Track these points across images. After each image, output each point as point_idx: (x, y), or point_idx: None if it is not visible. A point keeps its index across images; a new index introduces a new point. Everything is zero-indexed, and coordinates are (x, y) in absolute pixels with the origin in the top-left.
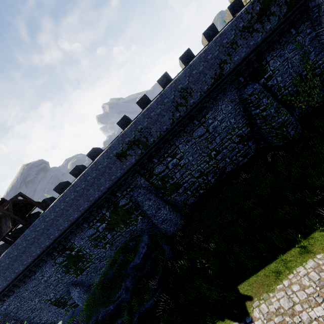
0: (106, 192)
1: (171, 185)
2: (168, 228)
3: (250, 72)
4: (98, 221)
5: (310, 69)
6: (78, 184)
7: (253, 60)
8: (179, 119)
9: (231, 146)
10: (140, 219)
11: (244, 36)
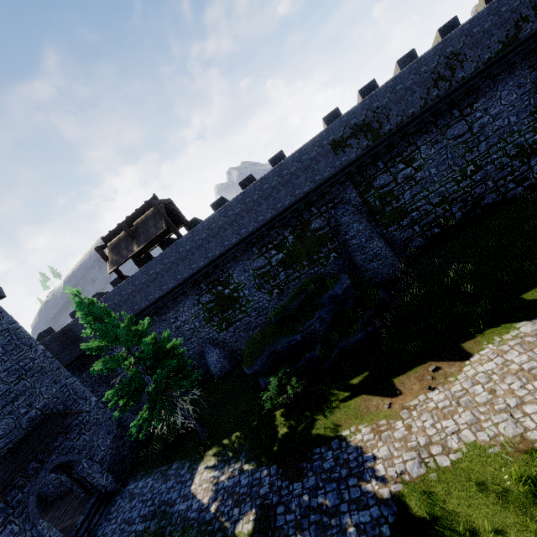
0: (301, 199)
1: (393, 210)
2: (380, 268)
3: None
4: (275, 248)
5: None
6: (269, 178)
7: None
8: (436, 100)
9: (500, 161)
10: (334, 258)
11: None
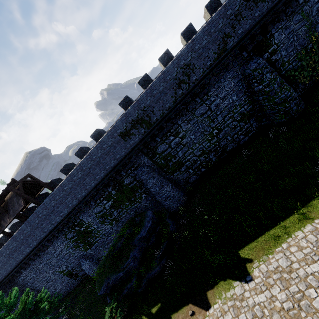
0: (111, 171)
1: (174, 164)
2: (171, 204)
3: (254, 46)
4: (105, 199)
5: (315, 42)
6: (84, 163)
7: (258, 33)
8: (182, 96)
9: (232, 124)
10: (145, 197)
11: (249, 7)
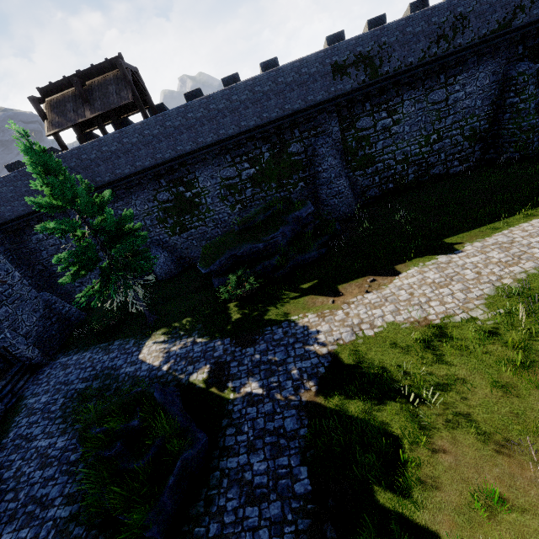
0: (288, 116)
1: (364, 156)
2: (340, 205)
3: (533, 46)
4: (249, 161)
5: None
6: (262, 81)
7: None
8: (433, 58)
9: (456, 139)
10: (301, 187)
11: None
